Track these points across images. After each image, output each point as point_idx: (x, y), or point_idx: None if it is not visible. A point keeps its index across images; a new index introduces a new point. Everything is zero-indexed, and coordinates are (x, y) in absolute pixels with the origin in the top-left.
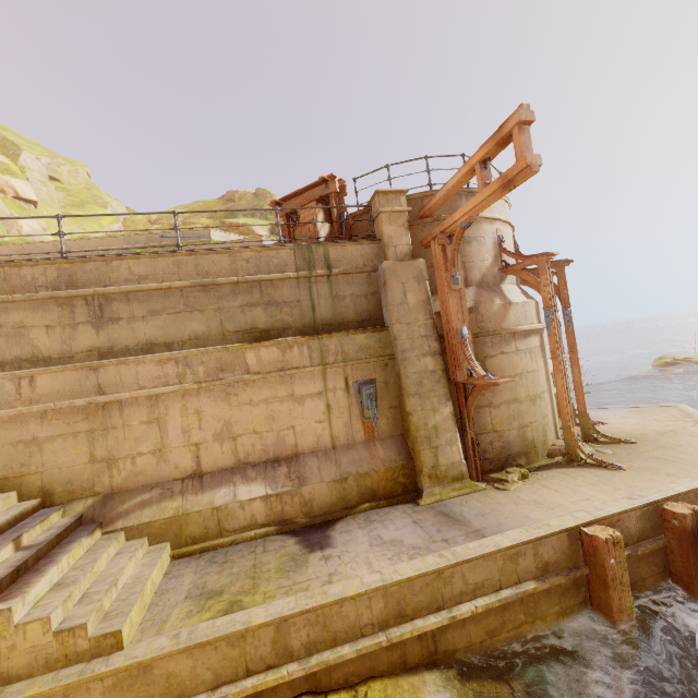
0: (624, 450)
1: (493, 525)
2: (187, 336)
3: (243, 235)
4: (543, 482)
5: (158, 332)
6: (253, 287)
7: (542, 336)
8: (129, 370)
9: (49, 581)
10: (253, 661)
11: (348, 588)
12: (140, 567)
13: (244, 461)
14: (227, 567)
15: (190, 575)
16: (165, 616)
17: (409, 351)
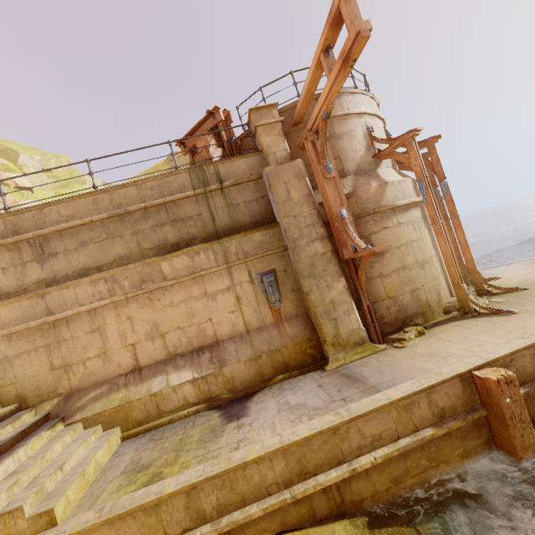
0: (516, 297)
1: (388, 379)
2: (112, 258)
3: None
4: (438, 336)
5: (89, 258)
6: (160, 209)
7: (423, 208)
8: (69, 292)
9: (4, 471)
10: (170, 526)
11: (249, 452)
12: (89, 450)
13: (174, 353)
14: (160, 443)
15: (131, 452)
16: (100, 491)
17: (299, 240)
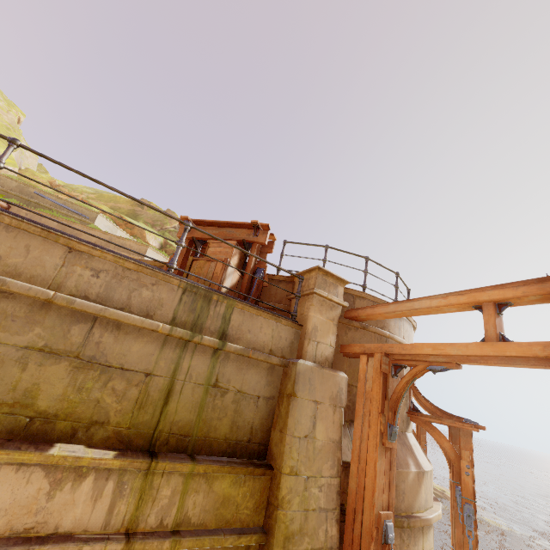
0: None
1: None
2: None
3: (134, 236)
4: None
5: None
6: (78, 320)
7: None
8: None
9: None
10: None
11: None
12: None
13: None
14: None
15: None
16: None
17: (296, 540)
